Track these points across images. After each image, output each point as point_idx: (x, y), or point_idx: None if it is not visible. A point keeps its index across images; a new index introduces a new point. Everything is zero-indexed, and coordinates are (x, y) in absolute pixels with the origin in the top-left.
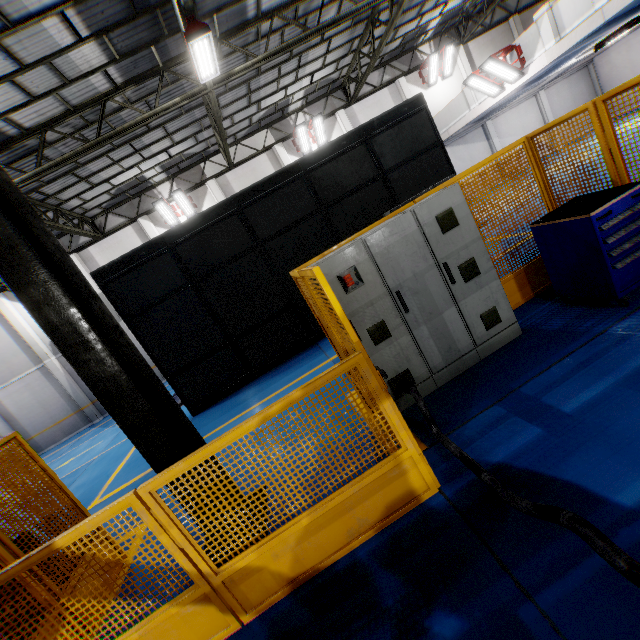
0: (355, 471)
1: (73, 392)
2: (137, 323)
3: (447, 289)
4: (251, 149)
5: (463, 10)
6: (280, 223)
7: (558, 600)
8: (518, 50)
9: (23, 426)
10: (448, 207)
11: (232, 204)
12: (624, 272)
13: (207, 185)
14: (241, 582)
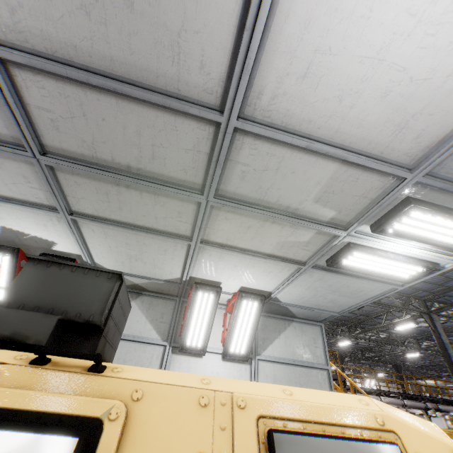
0: None
1: None
2: None
3: None
4: None
5: None
6: None
7: None
8: None
9: None
10: None
11: None
12: None
13: None
14: None
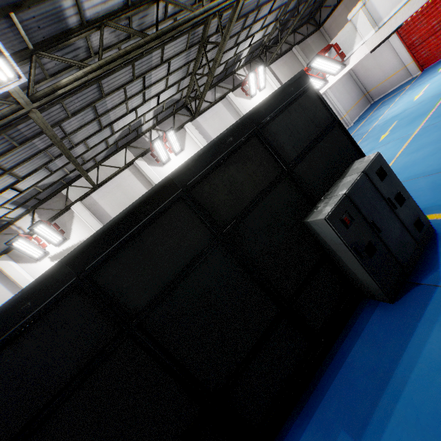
0: None
1: None
2: None
3: None
4: (113, 168)
5: (262, 43)
6: (161, 277)
7: None
8: (336, 47)
9: None
10: None
11: (65, 273)
12: None
13: (72, 209)
14: None
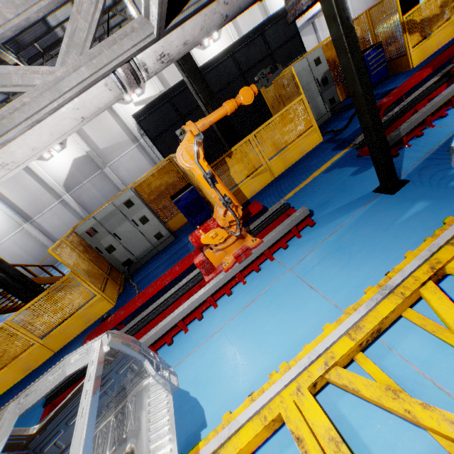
0: (301, 133)
1: (84, 215)
2: (157, 142)
3: (317, 89)
4: None
5: None
6: (222, 83)
7: (353, 134)
8: None
9: (56, 238)
10: (318, 56)
11: None
12: (374, 77)
13: None
14: (274, 166)
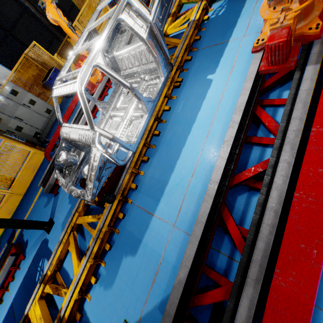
0: None
1: None
2: None
3: None
4: None
5: None
6: None
7: None
8: None
9: None
10: None
11: None
12: None
13: None
14: None
